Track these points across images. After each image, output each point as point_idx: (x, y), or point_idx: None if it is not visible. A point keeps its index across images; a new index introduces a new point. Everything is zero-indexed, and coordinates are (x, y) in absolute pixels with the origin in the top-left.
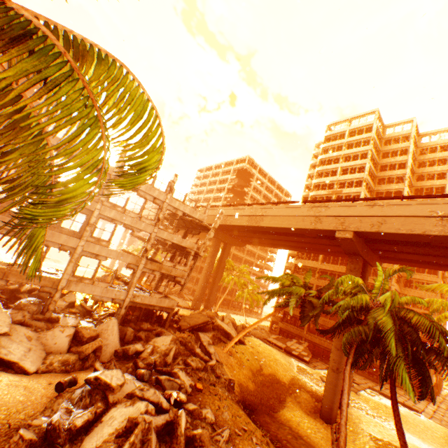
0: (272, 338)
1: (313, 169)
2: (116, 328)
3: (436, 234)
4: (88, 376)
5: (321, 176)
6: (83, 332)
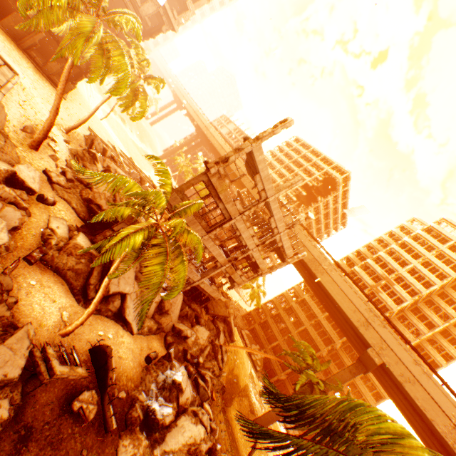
0: (245, 332)
1: (389, 235)
2: (180, 304)
3: (438, 430)
4: (174, 376)
5: (390, 252)
6: (165, 304)
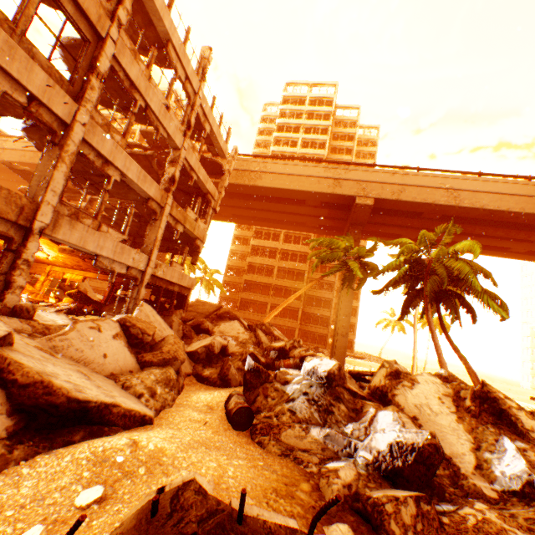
0: None
1: (260, 135)
2: (160, 319)
3: (442, 204)
4: (321, 370)
5: (276, 145)
6: (140, 327)
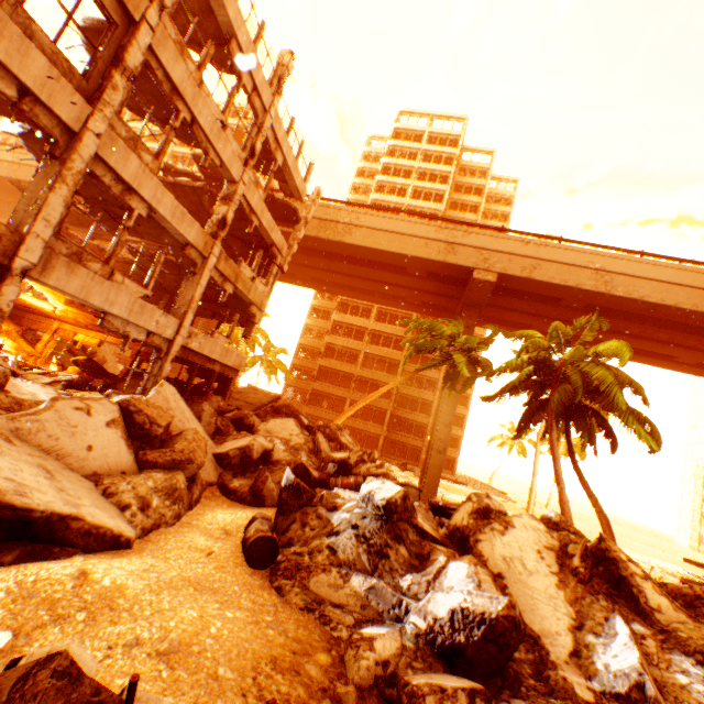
0: None
1: (359, 177)
2: (185, 407)
3: (588, 289)
4: (379, 497)
5: (379, 191)
6: (149, 414)
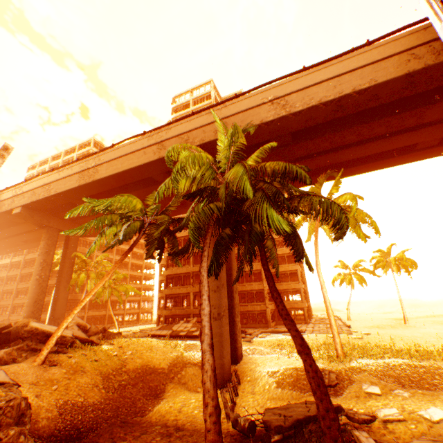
0: (155, 330)
1: None
2: None
3: (272, 119)
4: None
5: None
6: None
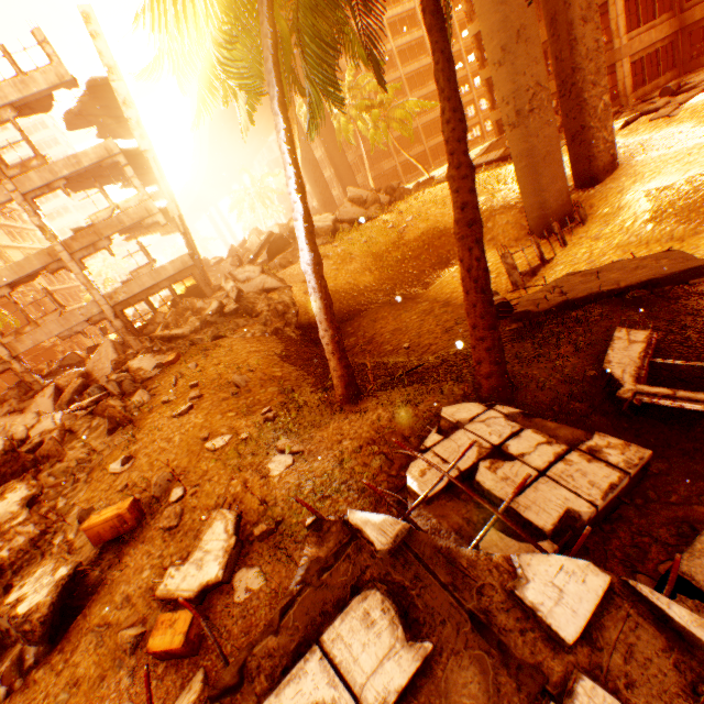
0: (478, 158)
1: None
2: (111, 350)
3: None
4: None
5: None
6: (61, 384)
